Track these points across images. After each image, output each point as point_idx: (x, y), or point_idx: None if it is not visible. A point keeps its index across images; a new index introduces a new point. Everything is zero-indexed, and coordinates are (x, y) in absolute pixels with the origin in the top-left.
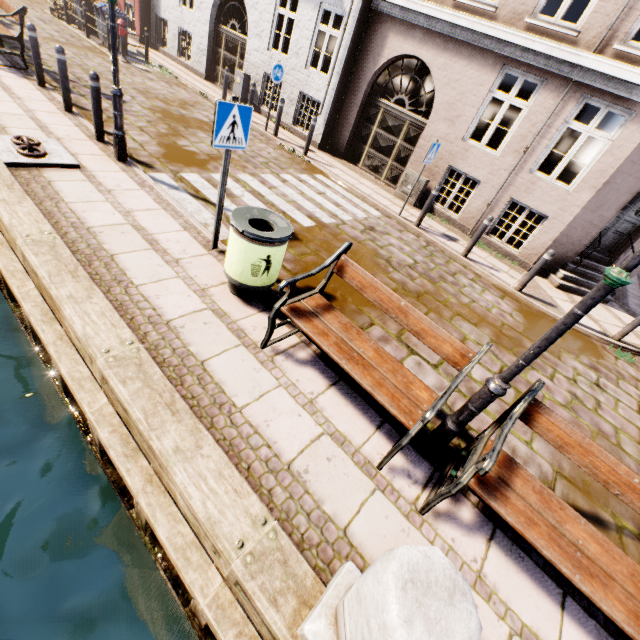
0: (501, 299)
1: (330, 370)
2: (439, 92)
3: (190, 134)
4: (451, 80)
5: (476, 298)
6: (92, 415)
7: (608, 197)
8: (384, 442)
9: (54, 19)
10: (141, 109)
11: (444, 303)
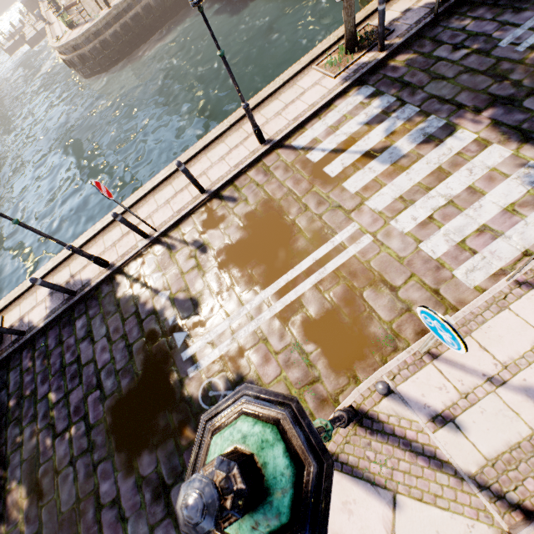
0: None
1: None
2: None
3: None
4: None
5: None
6: None
7: None
8: None
9: None
10: None
11: None
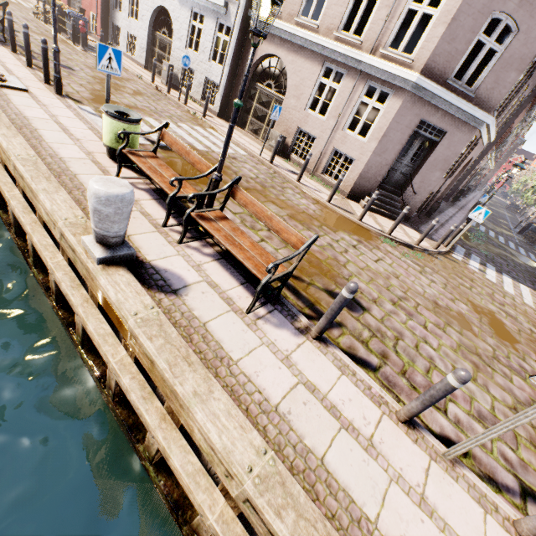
0: (313, 204)
1: (156, 195)
2: (290, 78)
3: (118, 93)
4: (296, 71)
5: (292, 199)
6: (9, 195)
7: (387, 146)
8: (174, 222)
9: (35, 20)
10: (85, 76)
11: (264, 196)
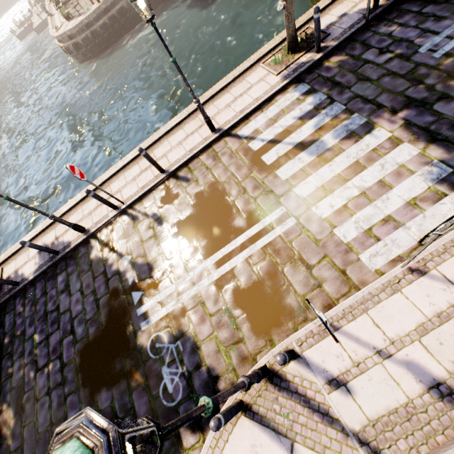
0: None
1: None
2: None
3: None
4: None
5: None
6: None
7: None
8: None
9: None
10: None
11: None
